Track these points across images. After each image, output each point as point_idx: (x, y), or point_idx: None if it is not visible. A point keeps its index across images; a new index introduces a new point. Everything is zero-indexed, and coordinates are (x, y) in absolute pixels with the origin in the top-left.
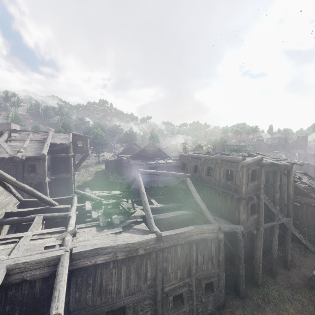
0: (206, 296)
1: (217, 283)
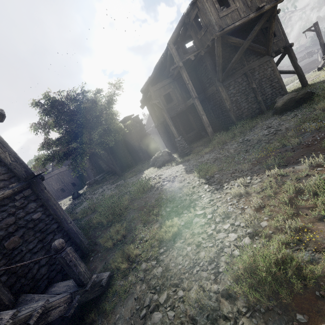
0: (74, 187)
1: (76, 182)
